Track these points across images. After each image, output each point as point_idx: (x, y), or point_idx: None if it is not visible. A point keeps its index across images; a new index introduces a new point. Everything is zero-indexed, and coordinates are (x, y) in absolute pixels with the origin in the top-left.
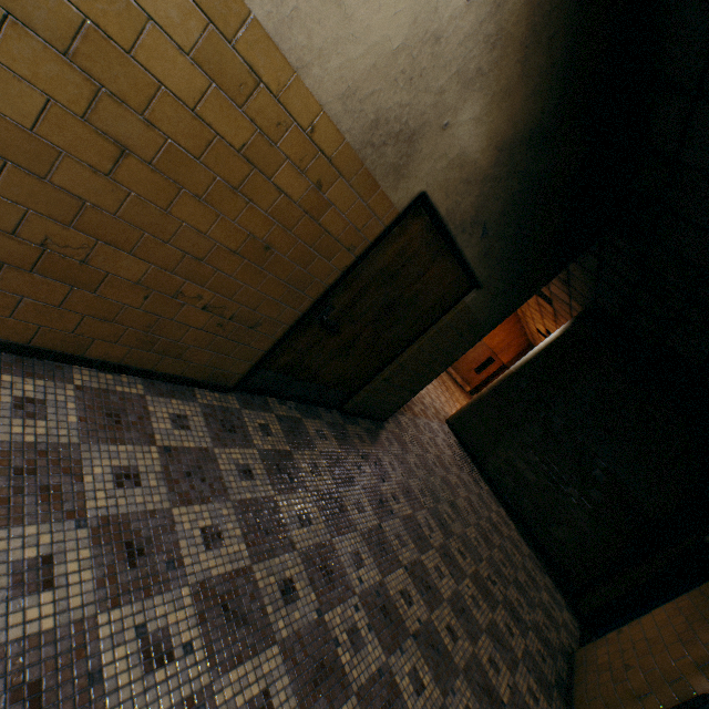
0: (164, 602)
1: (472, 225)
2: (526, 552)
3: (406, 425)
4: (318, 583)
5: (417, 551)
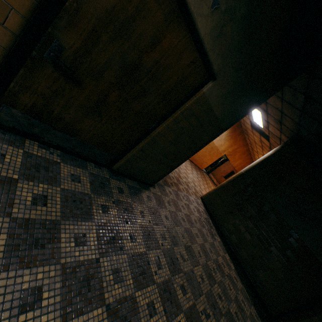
0: None
1: None
2: (240, 287)
3: (168, 193)
4: None
5: (133, 287)
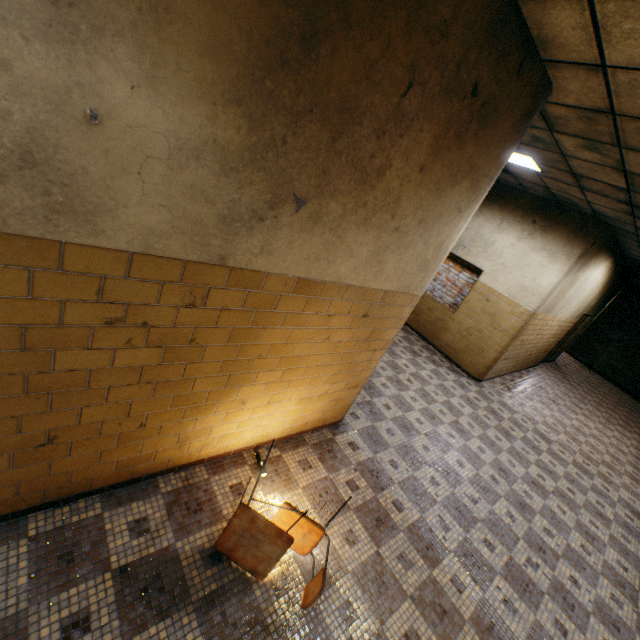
0: (572, 398)
1: (590, 310)
2: (627, 396)
3: (558, 359)
4: (584, 398)
5: (594, 394)
